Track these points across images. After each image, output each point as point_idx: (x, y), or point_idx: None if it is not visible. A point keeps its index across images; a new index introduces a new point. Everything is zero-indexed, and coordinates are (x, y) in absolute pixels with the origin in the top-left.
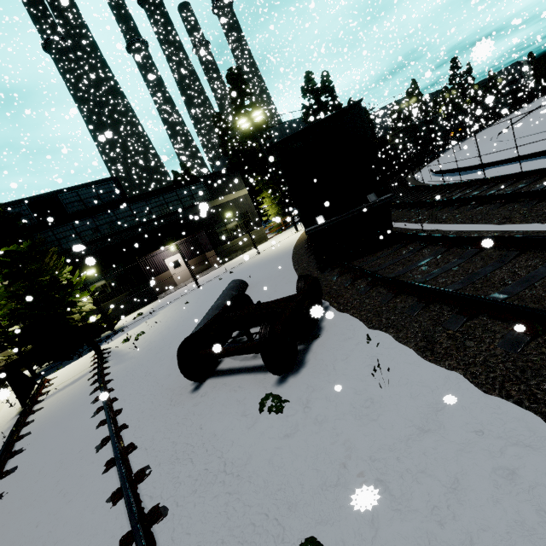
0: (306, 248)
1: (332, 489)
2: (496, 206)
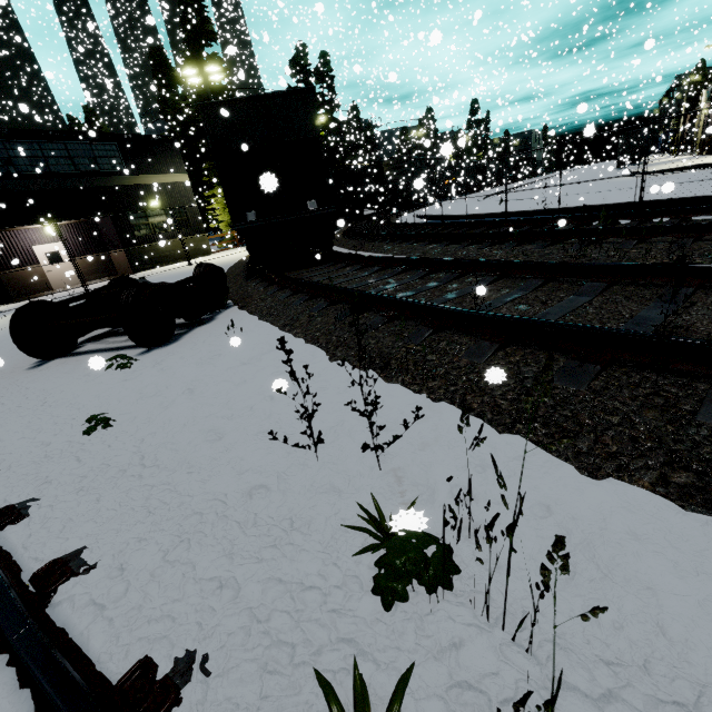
0: (247, 262)
1: (146, 399)
2: (424, 244)
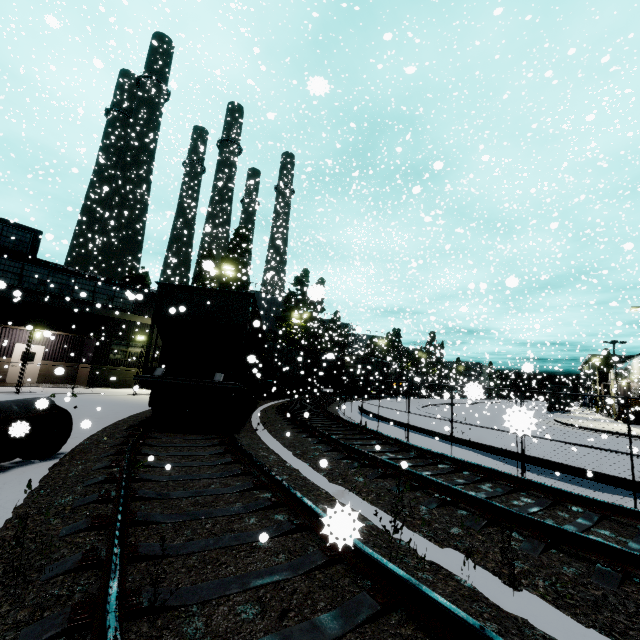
0: None
1: None
2: (314, 441)
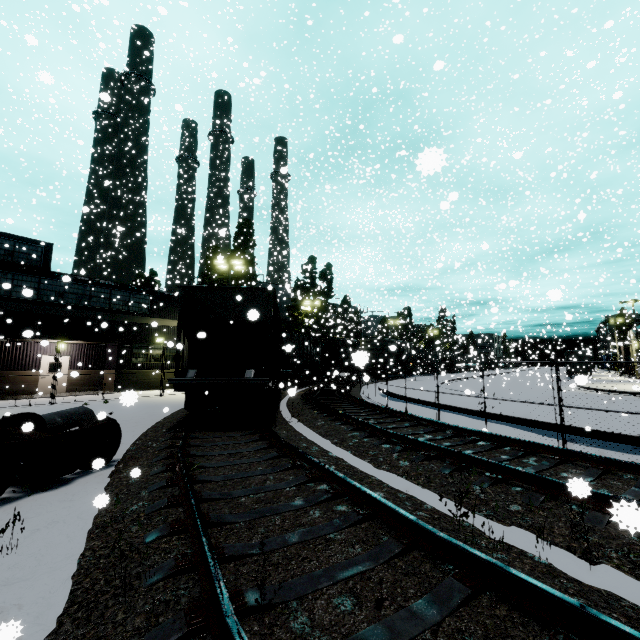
0: None
1: None
2: (349, 428)
